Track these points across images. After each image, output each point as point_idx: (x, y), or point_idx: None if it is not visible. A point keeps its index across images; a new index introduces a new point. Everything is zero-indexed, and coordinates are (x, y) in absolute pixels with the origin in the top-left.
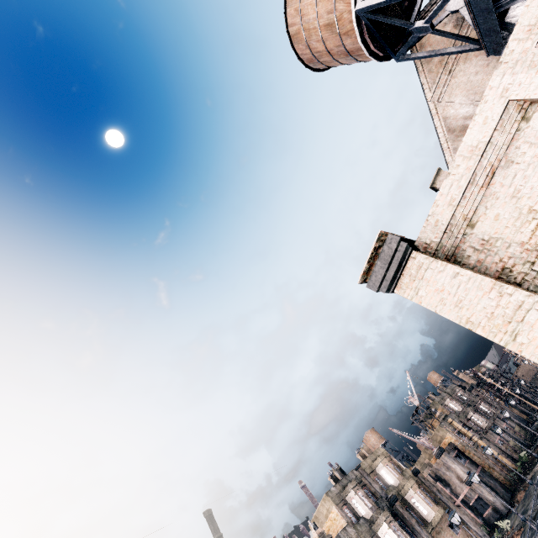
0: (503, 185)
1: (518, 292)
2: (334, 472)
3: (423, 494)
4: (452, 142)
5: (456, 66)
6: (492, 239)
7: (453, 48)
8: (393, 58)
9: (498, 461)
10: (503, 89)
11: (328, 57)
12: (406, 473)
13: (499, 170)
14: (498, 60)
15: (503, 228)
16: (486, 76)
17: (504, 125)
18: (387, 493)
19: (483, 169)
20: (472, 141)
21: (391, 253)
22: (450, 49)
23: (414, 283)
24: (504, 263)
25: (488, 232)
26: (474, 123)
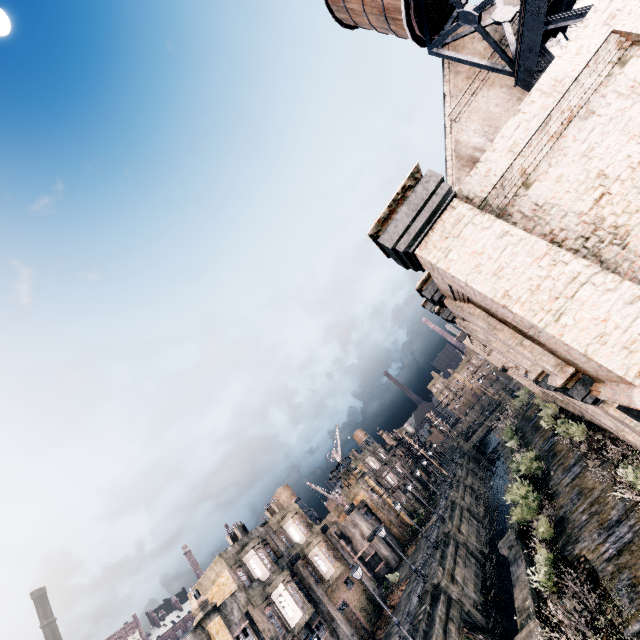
0: (577, 139)
1: (576, 261)
2: (235, 529)
3: (327, 551)
4: (457, 170)
5: (481, 90)
6: (547, 205)
7: (488, 62)
8: (427, 46)
9: (400, 518)
10: (609, 15)
11: (358, 5)
12: (315, 530)
13: (576, 120)
14: (518, 99)
15: (563, 192)
16: (504, 111)
17: (598, 62)
18: (291, 552)
19: (561, 113)
20: (558, 74)
21: (425, 196)
22: (485, 61)
23: (445, 242)
24: (554, 236)
25: (545, 196)
26: (565, 52)
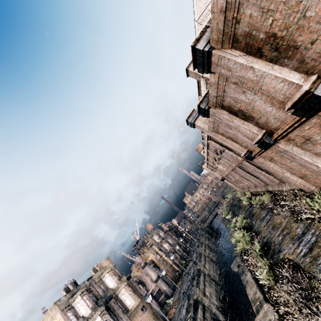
0: None
1: None
2: (68, 285)
3: (130, 291)
4: None
5: None
6: None
7: None
8: None
9: (172, 267)
10: None
11: None
12: (123, 279)
13: None
14: None
15: None
16: None
17: None
18: (107, 294)
19: None
20: None
21: None
22: None
23: None
24: None
25: None
26: None
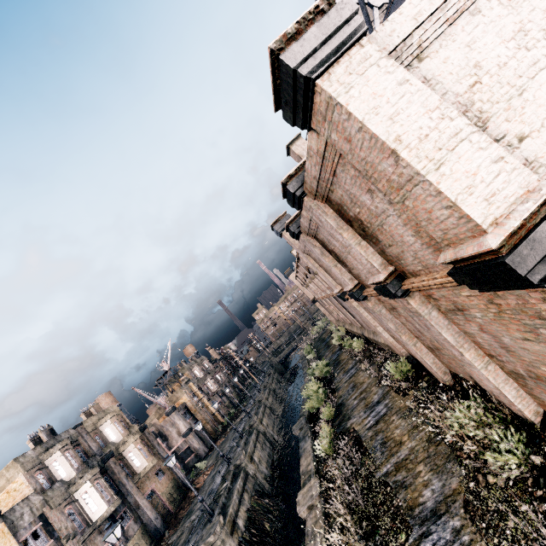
0: (465, 30)
1: (460, 119)
2: (40, 433)
3: (143, 448)
4: None
5: None
6: (433, 81)
7: None
8: None
9: (214, 417)
10: None
11: None
12: (133, 430)
13: (467, 14)
14: None
15: (447, 73)
16: None
17: None
18: (104, 451)
19: None
20: None
21: (338, 22)
22: None
23: (349, 78)
24: None
25: (433, 72)
26: None
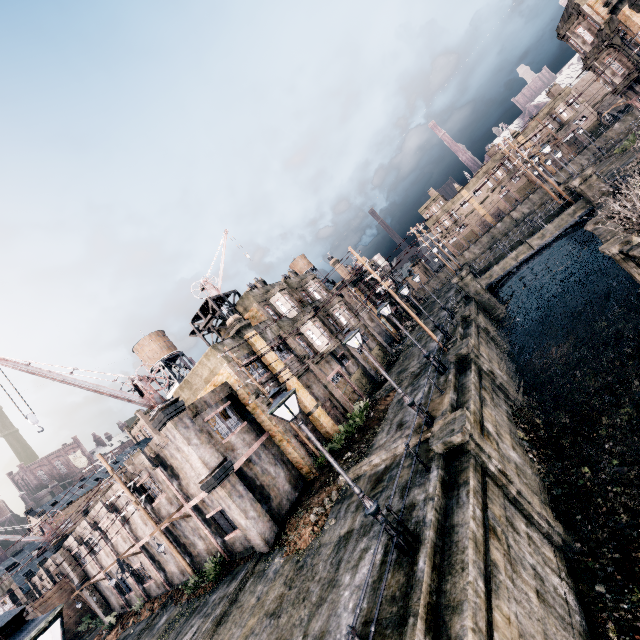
0: None
1: None
2: None
3: None
4: None
5: None
6: None
7: None
8: None
9: (312, 419)
10: None
11: None
12: None
13: None
14: None
15: None
16: None
17: None
18: None
19: None
20: None
21: None
22: None
23: None
24: None
25: None
26: None
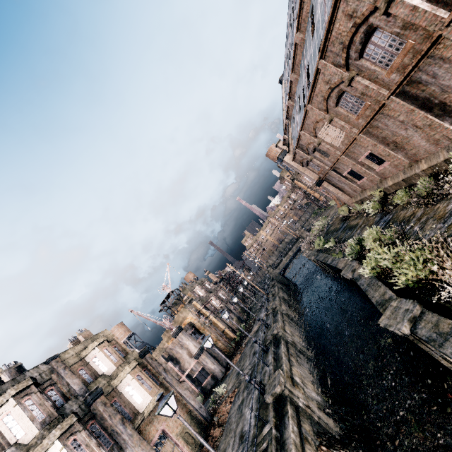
0: None
1: None
2: (0, 374)
3: (144, 378)
4: None
5: None
6: None
7: None
8: None
9: (224, 333)
10: None
11: None
12: (131, 356)
13: None
14: None
15: None
16: None
17: None
18: (91, 388)
19: None
20: None
21: None
22: None
23: None
24: None
25: None
26: None
